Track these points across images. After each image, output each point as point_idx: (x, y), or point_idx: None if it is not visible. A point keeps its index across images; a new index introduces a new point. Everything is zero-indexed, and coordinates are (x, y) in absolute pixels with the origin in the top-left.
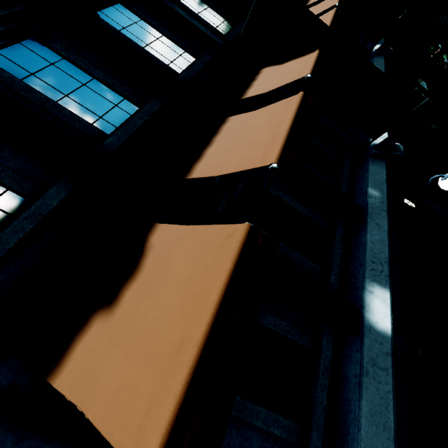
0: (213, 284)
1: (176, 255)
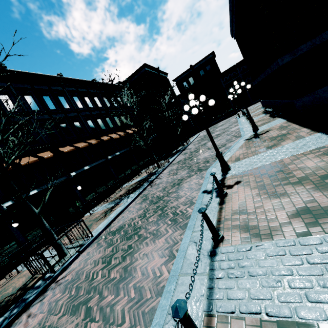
0: None
1: None
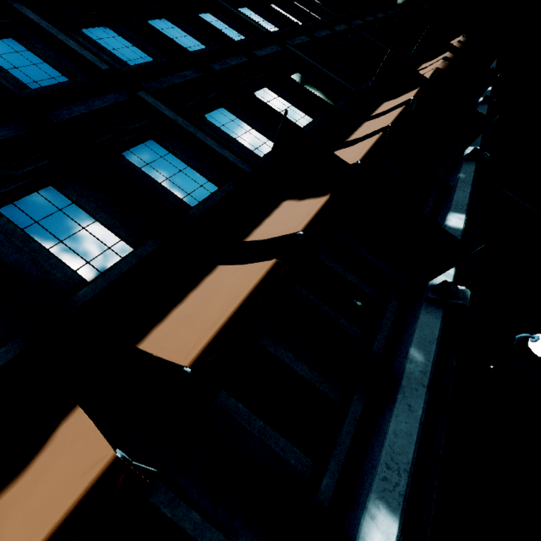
0: (36, 537)
1: (57, 465)
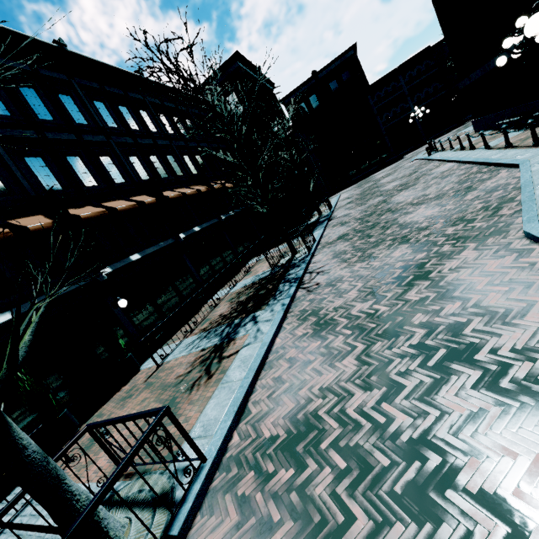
0: None
1: None
